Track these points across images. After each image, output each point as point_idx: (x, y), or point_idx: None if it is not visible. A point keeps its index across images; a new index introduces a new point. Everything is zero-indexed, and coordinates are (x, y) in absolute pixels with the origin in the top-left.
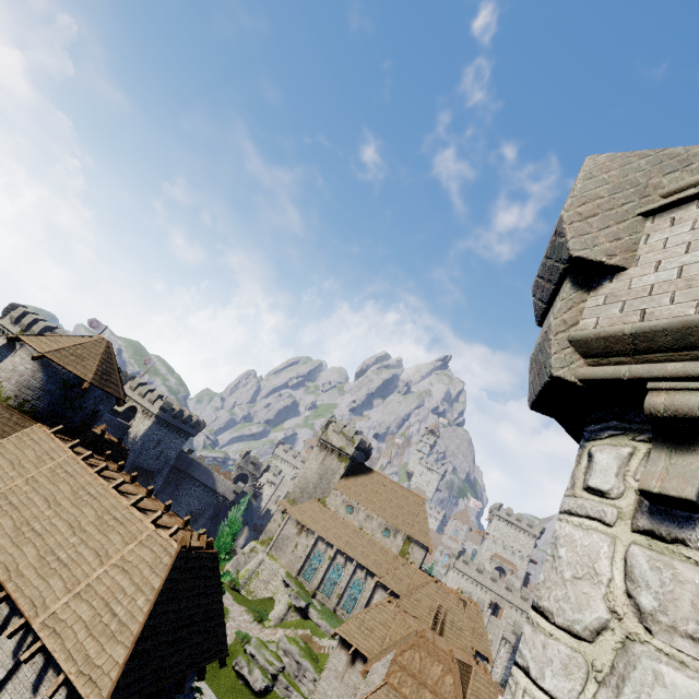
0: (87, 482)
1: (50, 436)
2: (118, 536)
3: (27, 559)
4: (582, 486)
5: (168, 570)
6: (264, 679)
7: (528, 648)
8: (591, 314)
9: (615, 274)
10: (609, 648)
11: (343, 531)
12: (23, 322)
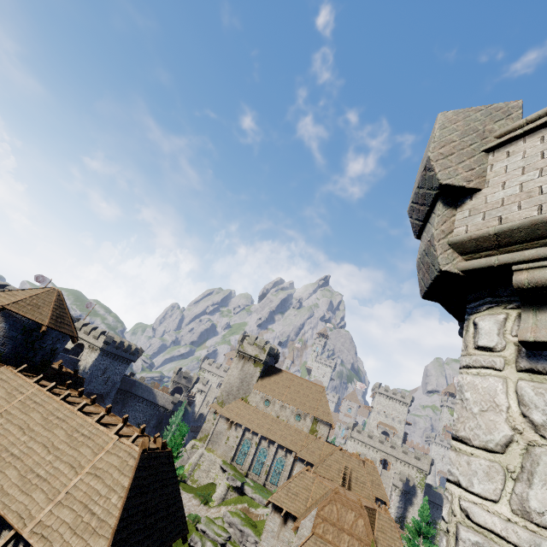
0: (55, 408)
1: (17, 374)
2: (88, 449)
3: (10, 480)
4: (473, 347)
5: (134, 470)
6: None
7: (455, 467)
8: (461, 223)
9: (473, 194)
10: (517, 454)
11: (264, 421)
12: None
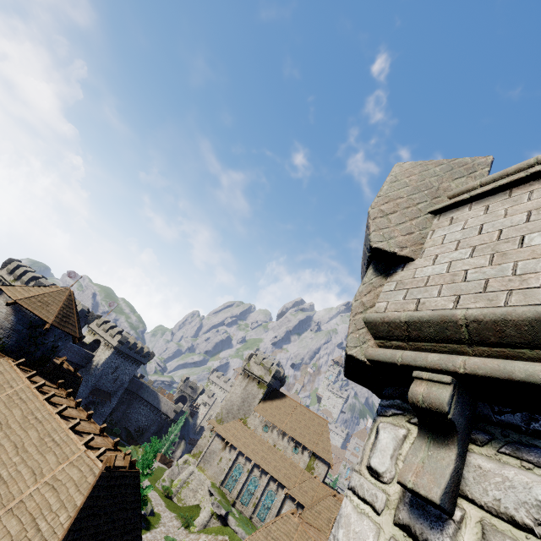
0: (36, 407)
1: (13, 367)
2: (53, 457)
3: None
4: (366, 463)
5: (91, 489)
6: None
7: None
8: (384, 298)
9: (406, 263)
10: None
11: (260, 447)
12: (16, 273)
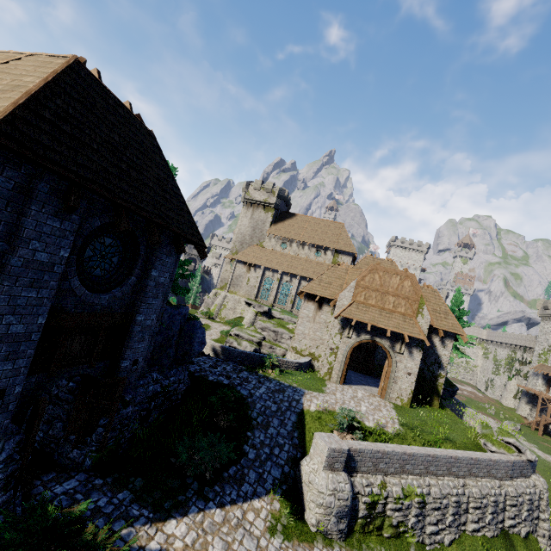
0: None
1: None
2: None
3: None
4: None
5: (66, 65)
6: (252, 346)
7: None
8: None
9: None
10: None
11: (283, 259)
12: None
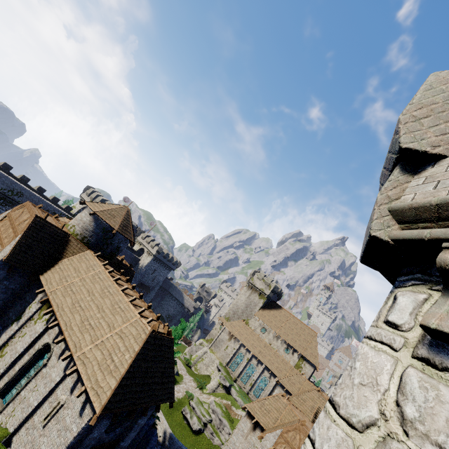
0: (109, 285)
1: (94, 257)
2: (120, 318)
3: (76, 321)
4: (383, 320)
5: (143, 342)
6: (199, 424)
7: (318, 427)
8: (411, 191)
9: (437, 161)
10: (373, 439)
11: (258, 343)
12: (92, 196)
